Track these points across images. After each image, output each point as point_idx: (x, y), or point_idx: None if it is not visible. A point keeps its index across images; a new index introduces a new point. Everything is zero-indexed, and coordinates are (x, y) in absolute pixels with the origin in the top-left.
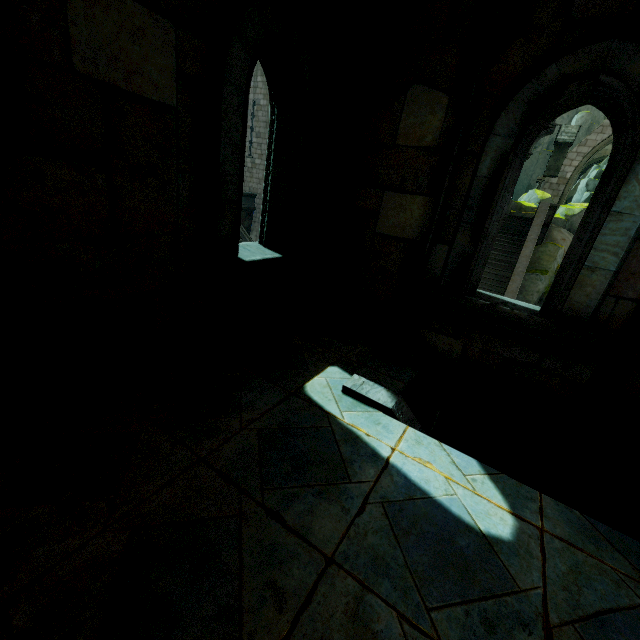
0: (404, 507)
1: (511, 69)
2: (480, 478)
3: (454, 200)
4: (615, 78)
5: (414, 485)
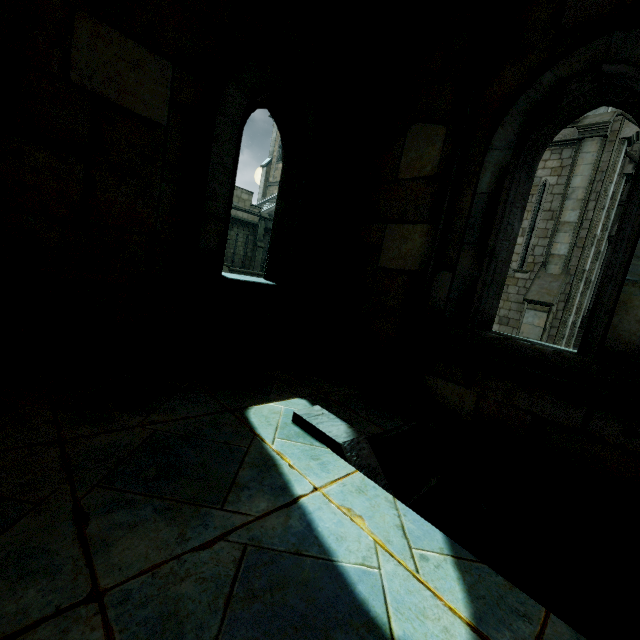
0: (277, 560)
1: (505, 88)
2: (437, 558)
3: (455, 222)
4: (621, 64)
5: (315, 537)
